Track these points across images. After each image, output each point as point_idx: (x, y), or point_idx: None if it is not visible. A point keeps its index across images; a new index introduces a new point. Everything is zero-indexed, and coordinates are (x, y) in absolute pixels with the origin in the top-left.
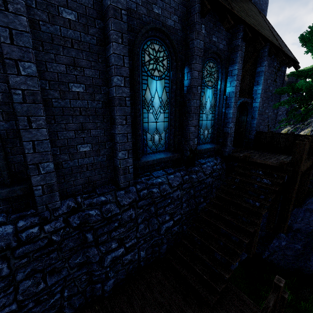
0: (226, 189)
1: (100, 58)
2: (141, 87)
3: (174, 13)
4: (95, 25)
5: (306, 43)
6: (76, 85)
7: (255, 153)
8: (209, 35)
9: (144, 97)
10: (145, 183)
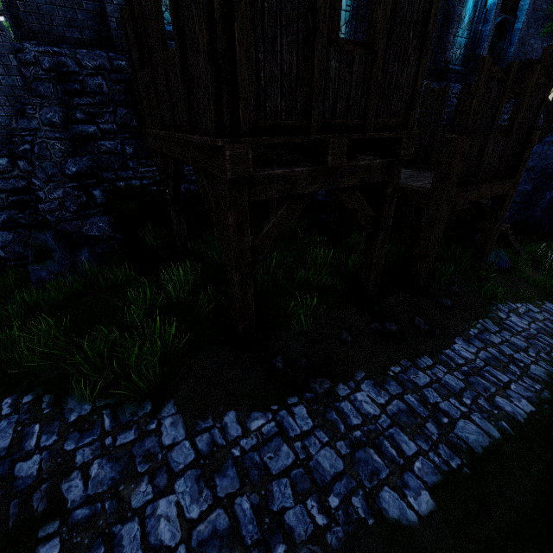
0: None
1: None
2: None
3: None
4: None
5: None
6: None
7: None
8: None
9: None
10: None
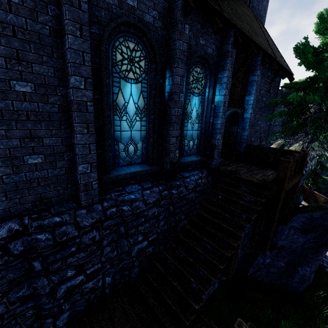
0: (208, 206)
1: (54, 52)
2: (111, 90)
3: (154, 8)
4: (47, 12)
5: (300, 54)
6: (21, 83)
7: (243, 167)
8: (195, 37)
9: (115, 102)
10: (115, 199)
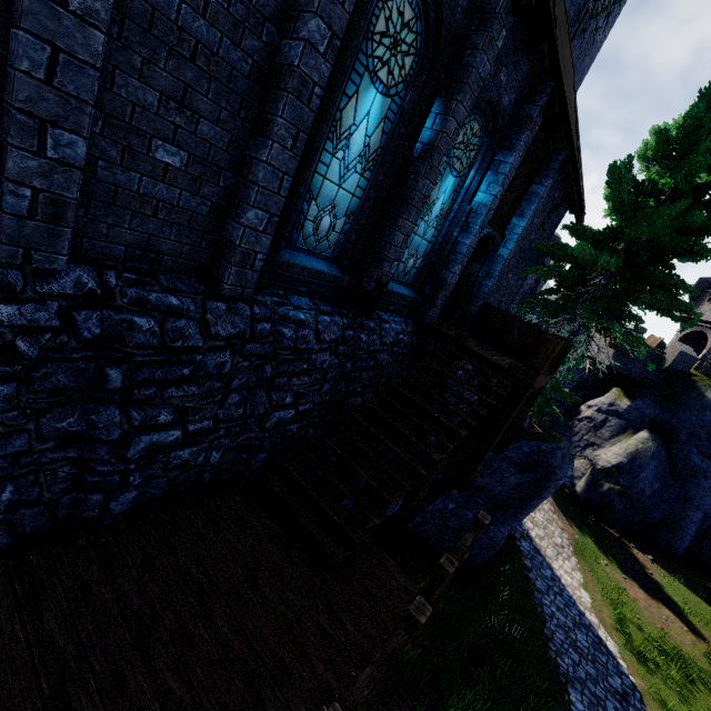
0: (412, 380)
1: None
2: (343, 86)
3: None
4: None
5: (613, 182)
6: None
7: (471, 340)
8: (498, 62)
9: (340, 114)
10: (272, 309)
